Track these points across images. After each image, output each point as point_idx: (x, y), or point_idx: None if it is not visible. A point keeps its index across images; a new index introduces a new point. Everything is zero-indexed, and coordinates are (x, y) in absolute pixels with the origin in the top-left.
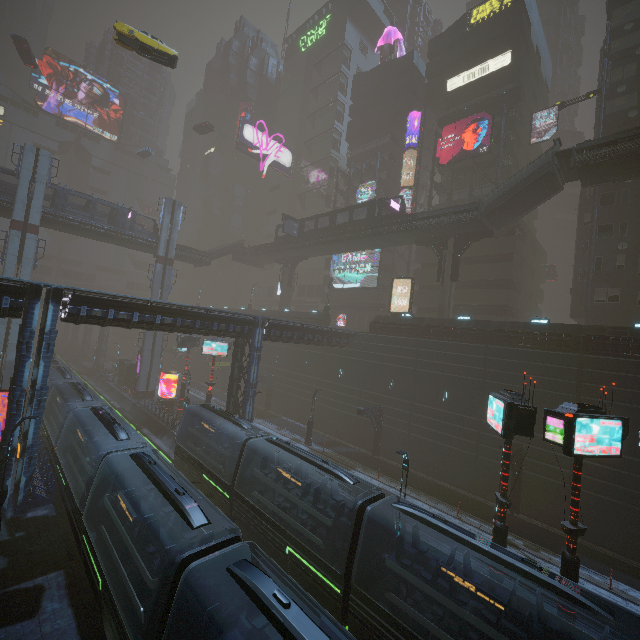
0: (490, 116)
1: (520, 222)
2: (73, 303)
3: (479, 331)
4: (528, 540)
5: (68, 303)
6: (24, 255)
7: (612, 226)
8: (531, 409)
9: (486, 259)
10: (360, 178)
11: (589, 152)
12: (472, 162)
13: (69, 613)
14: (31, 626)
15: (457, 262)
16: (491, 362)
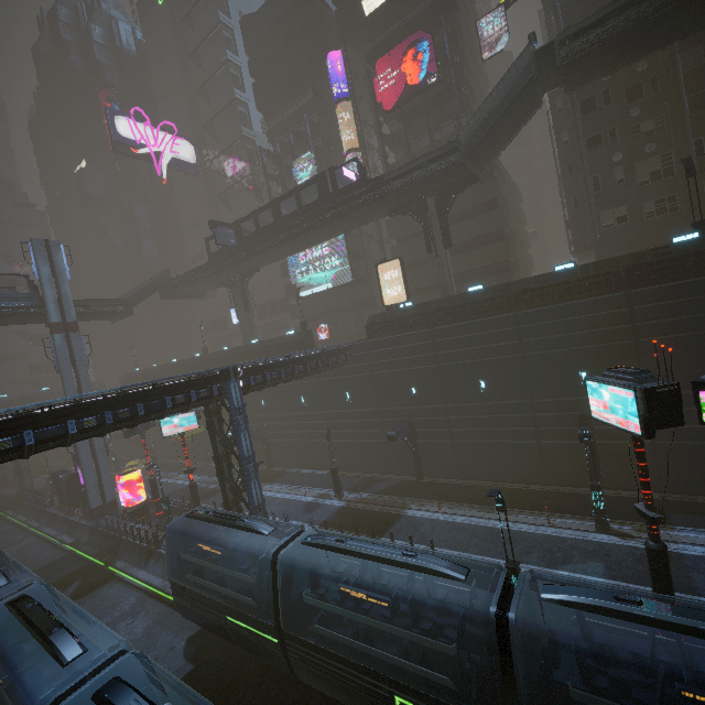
0: (428, 35)
1: (495, 159)
2: None
3: (501, 298)
4: (634, 521)
5: None
6: None
7: (600, 136)
8: (674, 388)
9: (469, 213)
10: (291, 153)
11: (574, 41)
12: (423, 98)
13: None
14: None
15: (445, 224)
16: (526, 331)
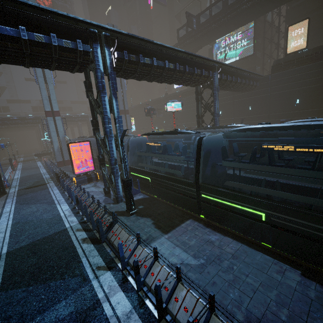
0: None
1: None
2: (116, 51)
3: None
4: None
5: (113, 52)
6: (46, 76)
7: None
8: None
9: None
10: None
11: None
12: None
13: (230, 240)
14: (216, 250)
15: None
16: None
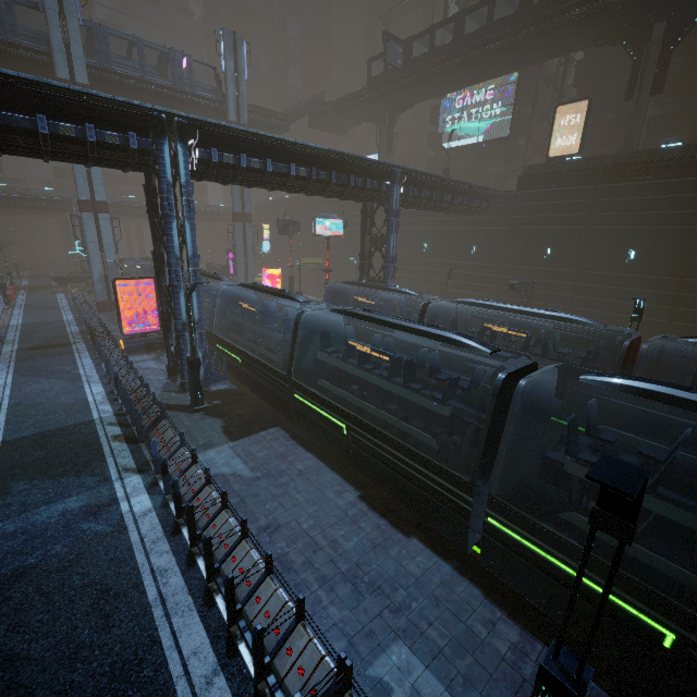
0: None
1: None
2: (200, 146)
3: None
4: None
5: (194, 146)
6: None
7: None
8: None
9: (696, 60)
10: None
11: None
12: None
13: (311, 456)
14: (284, 465)
15: (666, 60)
16: None
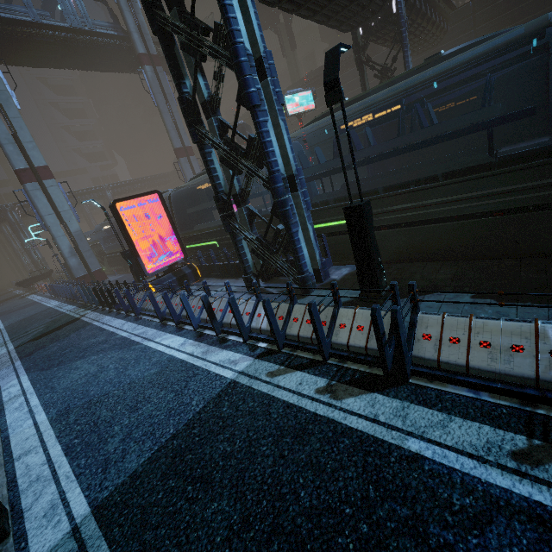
0: None
1: None
2: None
3: None
4: None
5: None
6: None
7: None
8: None
9: None
10: None
11: None
12: None
13: None
14: None
15: None
16: None
